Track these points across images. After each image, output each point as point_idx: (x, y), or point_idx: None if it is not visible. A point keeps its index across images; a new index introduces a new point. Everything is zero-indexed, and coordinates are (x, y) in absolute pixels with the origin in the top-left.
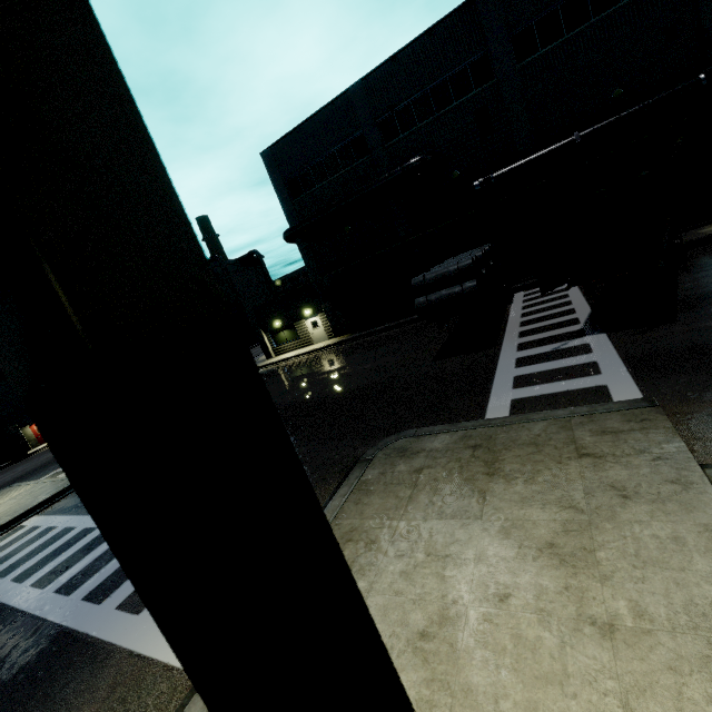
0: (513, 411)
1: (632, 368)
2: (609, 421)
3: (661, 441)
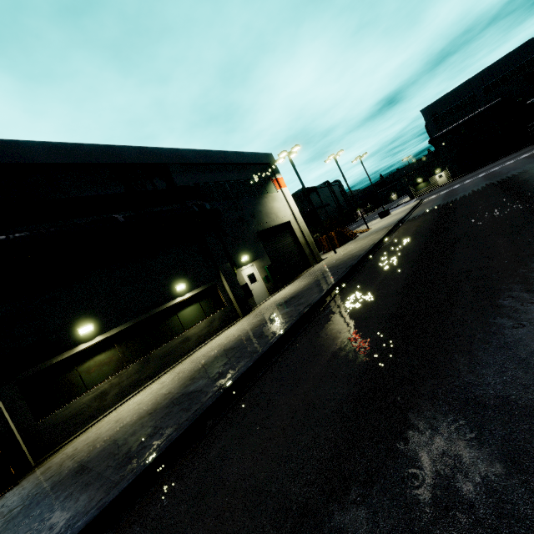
0: None
1: None
2: None
3: None
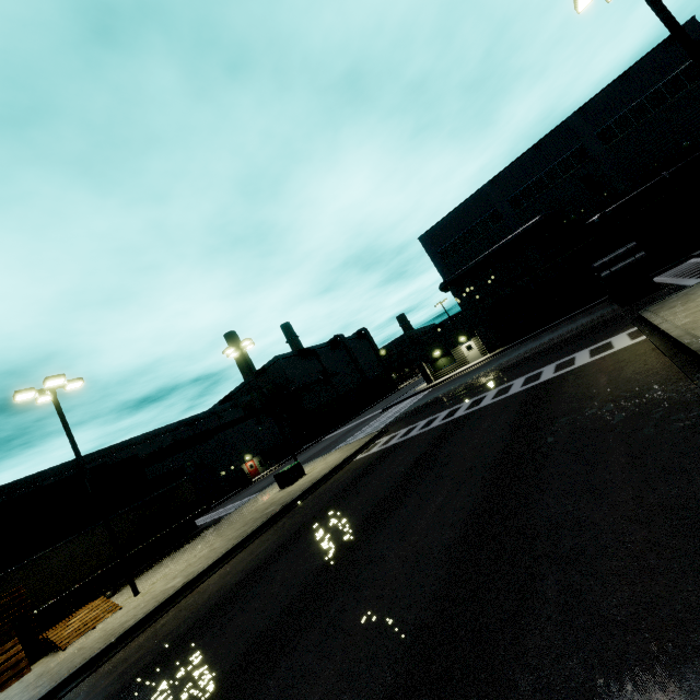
0: None
1: None
2: None
3: None
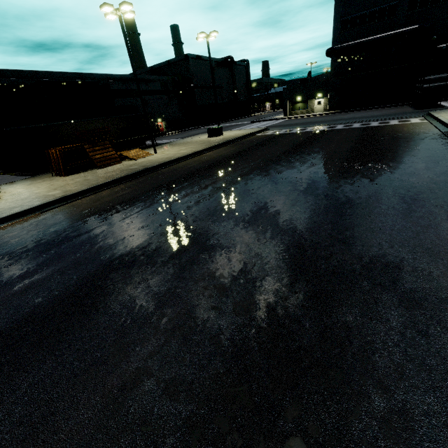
0: None
1: None
2: None
3: None
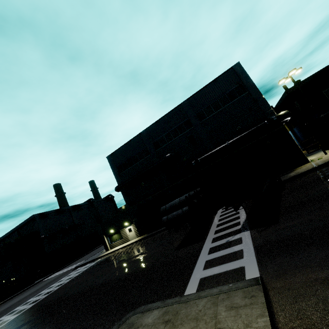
0: (198, 287)
1: (257, 254)
2: (236, 297)
3: (258, 315)
